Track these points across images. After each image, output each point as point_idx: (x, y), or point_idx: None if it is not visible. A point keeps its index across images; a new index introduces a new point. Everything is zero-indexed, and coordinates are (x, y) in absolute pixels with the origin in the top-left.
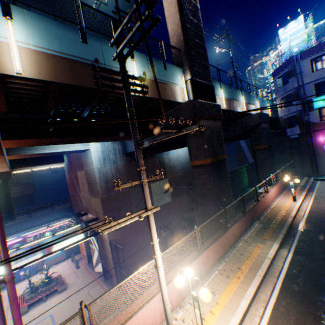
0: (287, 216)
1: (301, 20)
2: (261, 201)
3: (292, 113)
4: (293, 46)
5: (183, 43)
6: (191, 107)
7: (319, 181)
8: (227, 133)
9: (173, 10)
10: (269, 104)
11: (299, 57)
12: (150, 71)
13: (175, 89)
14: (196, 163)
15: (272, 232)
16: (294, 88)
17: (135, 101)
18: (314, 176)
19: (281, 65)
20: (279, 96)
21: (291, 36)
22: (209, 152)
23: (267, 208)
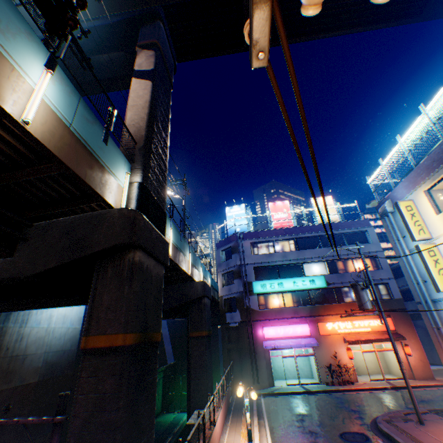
0: None
1: (243, 207)
2: None
3: (234, 293)
4: (237, 226)
5: (144, 138)
6: (129, 220)
7: (263, 397)
8: None
9: (143, 103)
10: (210, 277)
11: (242, 236)
12: (76, 117)
13: (110, 179)
14: (100, 341)
15: None
16: (238, 264)
17: (3, 146)
18: (256, 388)
19: (226, 238)
20: (221, 270)
21: (235, 216)
22: (138, 318)
23: None
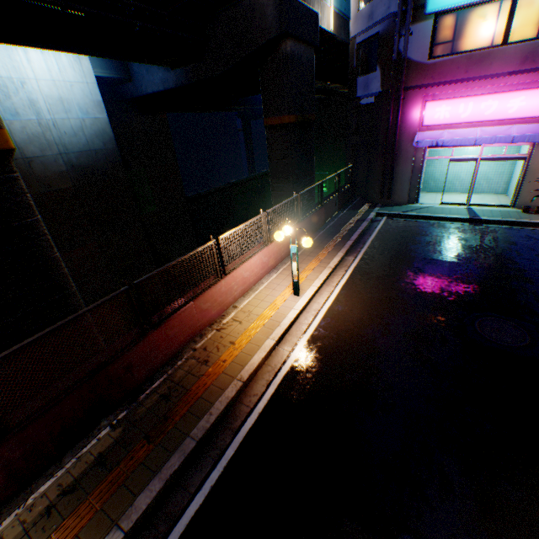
0: (233, 375)
1: None
2: (180, 317)
3: (378, 25)
4: None
5: None
6: None
7: (386, 219)
8: (201, 65)
9: None
10: None
11: None
12: None
13: None
14: None
15: (94, 518)
16: None
17: None
18: (383, 205)
19: None
20: None
21: None
22: None
23: (210, 328)
